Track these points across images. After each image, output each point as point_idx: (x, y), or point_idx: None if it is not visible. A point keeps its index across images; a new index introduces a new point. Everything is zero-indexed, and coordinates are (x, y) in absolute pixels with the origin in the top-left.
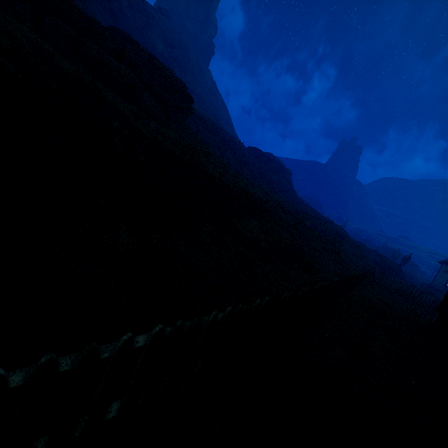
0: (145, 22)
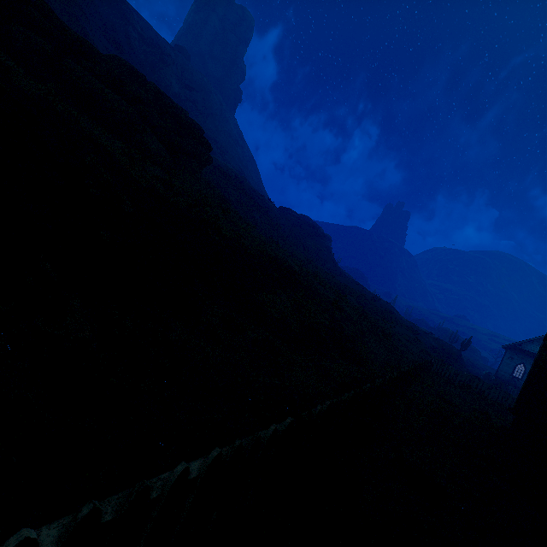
0: (159, 58)
